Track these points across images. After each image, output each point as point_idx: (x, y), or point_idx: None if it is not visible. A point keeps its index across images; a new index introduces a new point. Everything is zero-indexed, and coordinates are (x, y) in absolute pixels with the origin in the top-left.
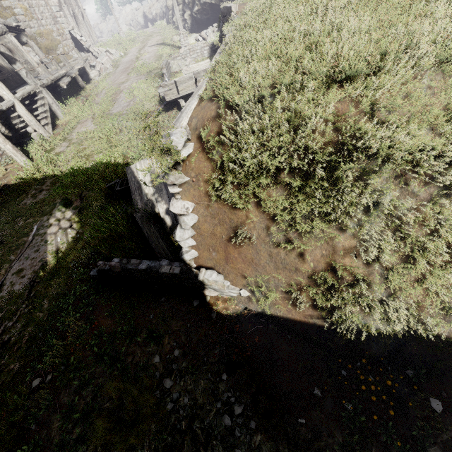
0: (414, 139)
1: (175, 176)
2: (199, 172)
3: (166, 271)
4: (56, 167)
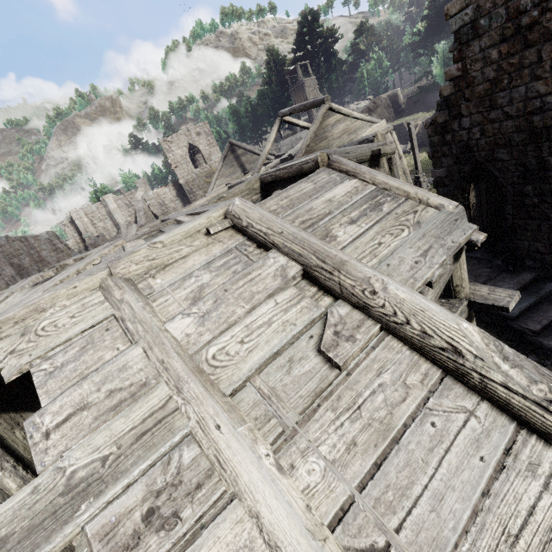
0: None
1: None
2: None
3: None
4: None
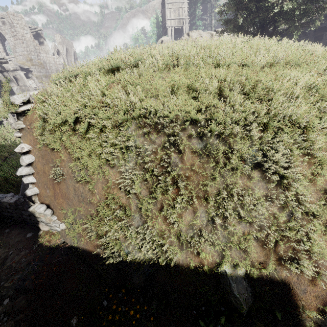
0: (145, 102)
1: (15, 123)
2: (31, 122)
3: (5, 200)
4: (4, 140)
